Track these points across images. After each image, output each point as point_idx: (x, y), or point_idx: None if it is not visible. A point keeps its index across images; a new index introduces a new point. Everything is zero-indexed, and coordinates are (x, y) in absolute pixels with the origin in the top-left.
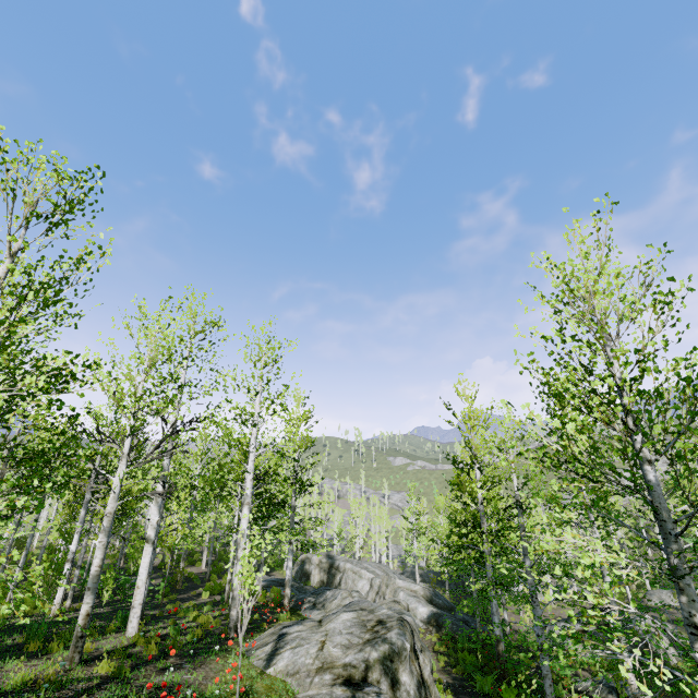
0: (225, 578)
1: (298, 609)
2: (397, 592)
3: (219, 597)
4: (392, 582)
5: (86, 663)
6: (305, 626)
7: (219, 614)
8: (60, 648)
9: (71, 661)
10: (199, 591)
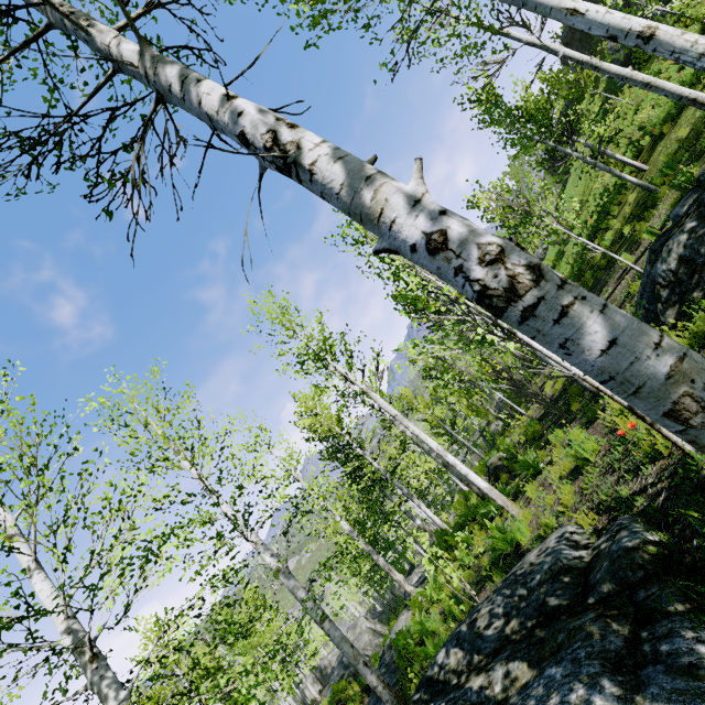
0: None
1: None
2: None
3: None
4: None
5: None
6: None
7: None
8: None
9: None
10: None
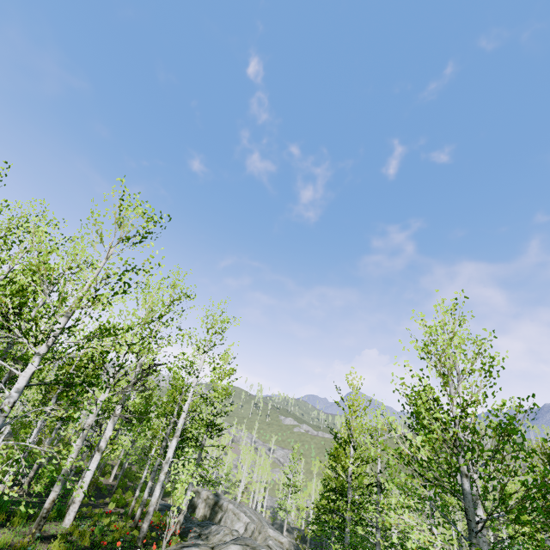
0: (128, 494)
1: (184, 536)
2: (267, 540)
3: (122, 510)
4: (264, 530)
5: (40, 540)
6: (201, 549)
7: (124, 525)
8: (19, 523)
9: (32, 535)
10: (105, 501)
